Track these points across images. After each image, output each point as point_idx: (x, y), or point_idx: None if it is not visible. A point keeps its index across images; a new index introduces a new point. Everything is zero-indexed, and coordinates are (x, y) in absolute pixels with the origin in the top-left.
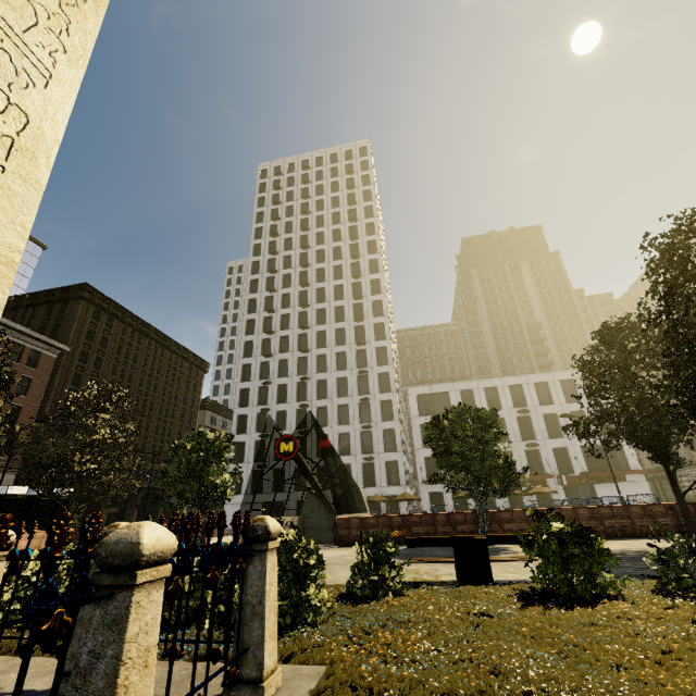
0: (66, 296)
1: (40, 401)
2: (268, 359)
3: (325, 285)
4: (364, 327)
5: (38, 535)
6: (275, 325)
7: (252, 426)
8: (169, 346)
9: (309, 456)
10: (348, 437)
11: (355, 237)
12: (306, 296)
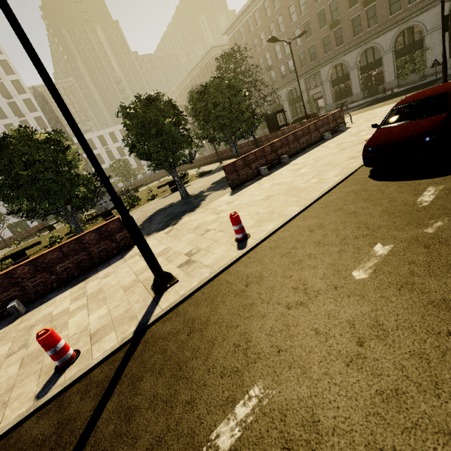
0: None
1: None
2: None
3: None
4: (16, 103)
5: None
6: None
7: None
8: None
9: None
10: None
11: None
12: None
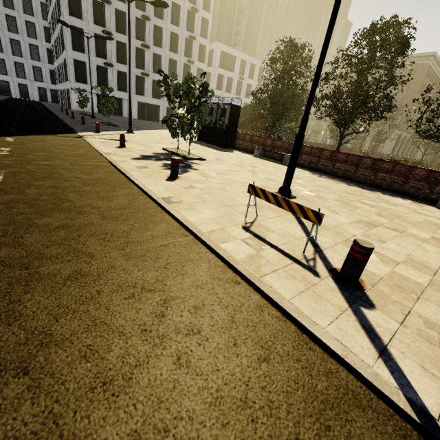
0: None
1: None
2: None
3: None
4: None
5: None
6: None
7: (89, 14)
8: None
9: (147, 69)
10: (175, 64)
11: None
12: None
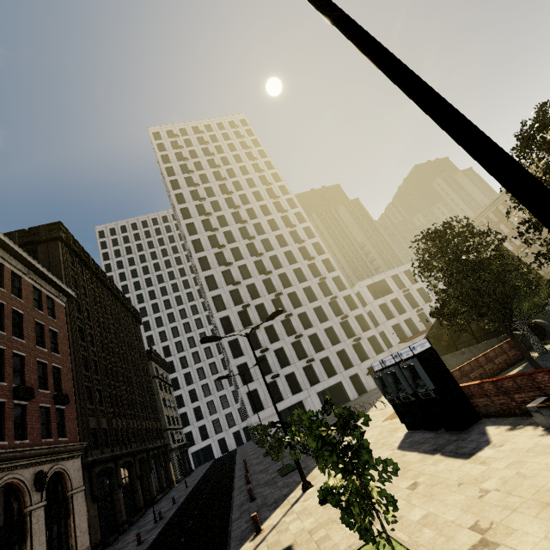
0: (33, 239)
1: (69, 361)
2: (235, 287)
3: (259, 220)
4: (306, 247)
5: None
6: (229, 258)
7: (247, 347)
8: (119, 296)
9: (309, 354)
10: (332, 330)
11: (270, 183)
12: (245, 231)
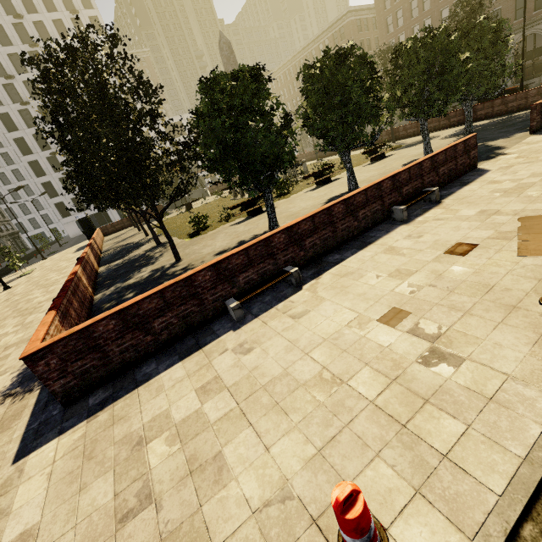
0: None
1: None
2: (24, 107)
3: (41, 18)
4: None
5: (99, 230)
6: (8, 68)
7: (49, 169)
8: None
9: None
10: None
11: None
12: (24, 30)
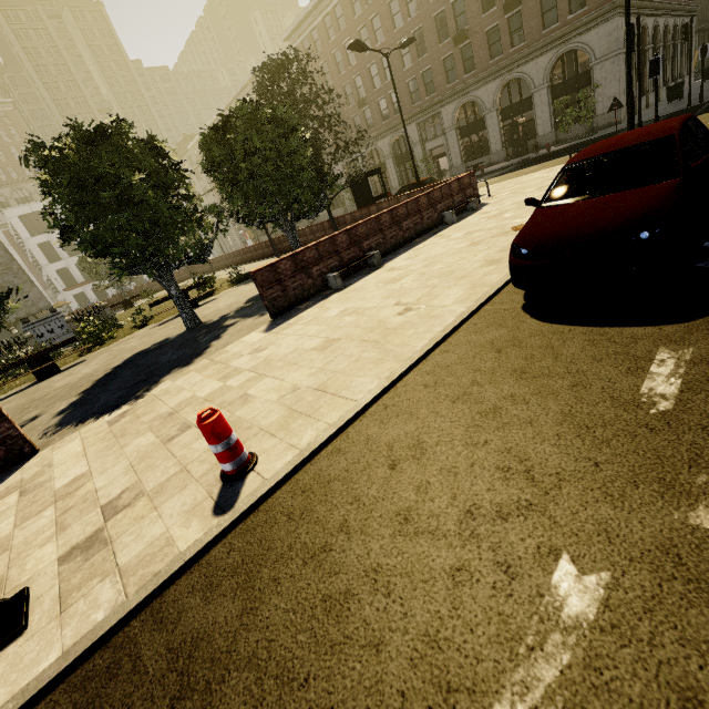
0: None
1: None
2: None
3: None
4: None
5: None
6: None
7: None
8: None
9: None
10: None
11: None
12: None
